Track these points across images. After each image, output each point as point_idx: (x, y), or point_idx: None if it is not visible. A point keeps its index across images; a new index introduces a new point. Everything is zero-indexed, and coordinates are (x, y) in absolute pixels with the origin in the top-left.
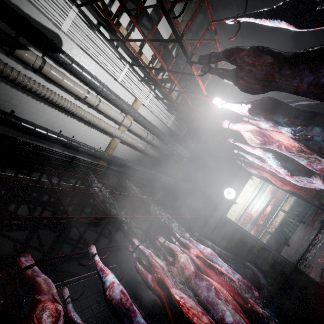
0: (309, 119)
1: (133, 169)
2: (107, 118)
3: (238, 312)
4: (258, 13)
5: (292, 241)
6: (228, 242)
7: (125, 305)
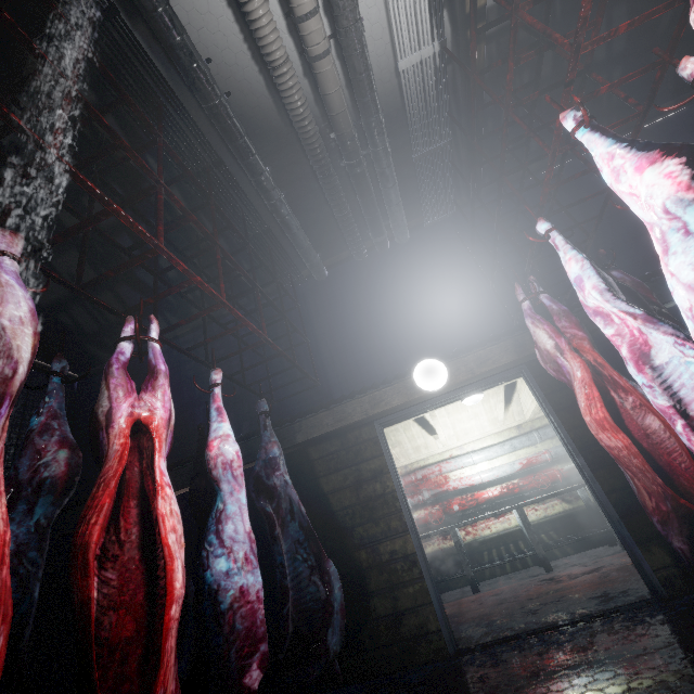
0: None
1: (211, 112)
2: None
3: None
4: None
5: (491, 587)
6: (340, 489)
7: None
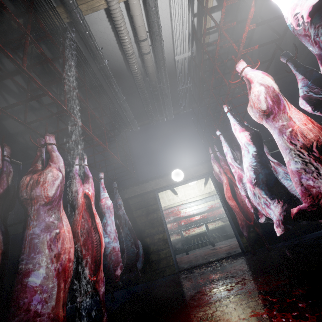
0: None
1: (101, 68)
2: None
3: (60, 278)
4: None
5: (193, 252)
6: (140, 215)
7: None
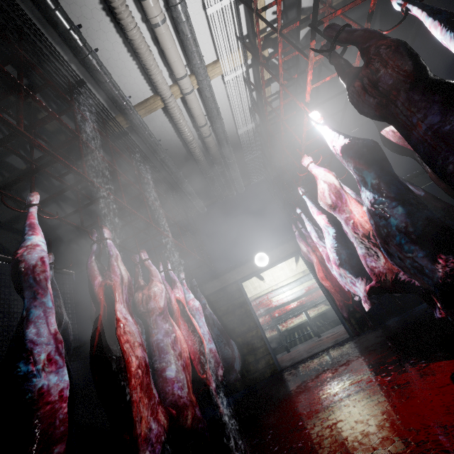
0: (399, 194)
1: (161, 160)
2: (162, 59)
3: (186, 372)
4: (437, 10)
5: (295, 349)
6: (226, 313)
7: (37, 275)
